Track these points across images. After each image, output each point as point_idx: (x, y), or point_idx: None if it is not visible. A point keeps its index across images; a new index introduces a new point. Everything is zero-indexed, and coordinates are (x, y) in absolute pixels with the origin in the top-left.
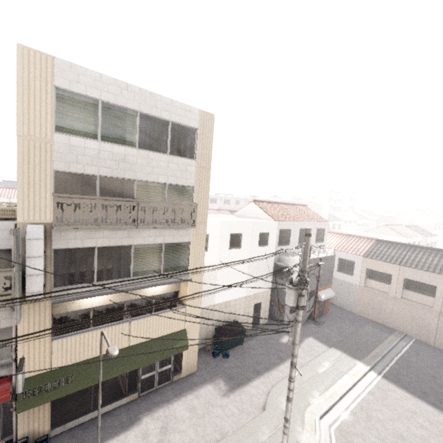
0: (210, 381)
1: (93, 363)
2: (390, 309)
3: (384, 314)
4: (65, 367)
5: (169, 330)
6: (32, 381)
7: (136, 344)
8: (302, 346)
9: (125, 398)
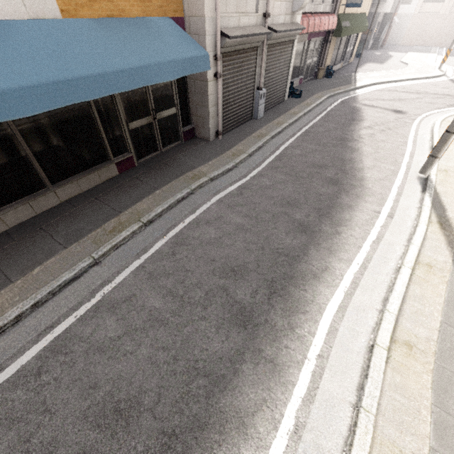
0: (365, 63)
1: (350, 18)
2: (434, 28)
3: (427, 36)
4: (345, 15)
5: (364, 9)
6: (341, 18)
7: (356, 14)
8: (391, 54)
9: (340, 64)
